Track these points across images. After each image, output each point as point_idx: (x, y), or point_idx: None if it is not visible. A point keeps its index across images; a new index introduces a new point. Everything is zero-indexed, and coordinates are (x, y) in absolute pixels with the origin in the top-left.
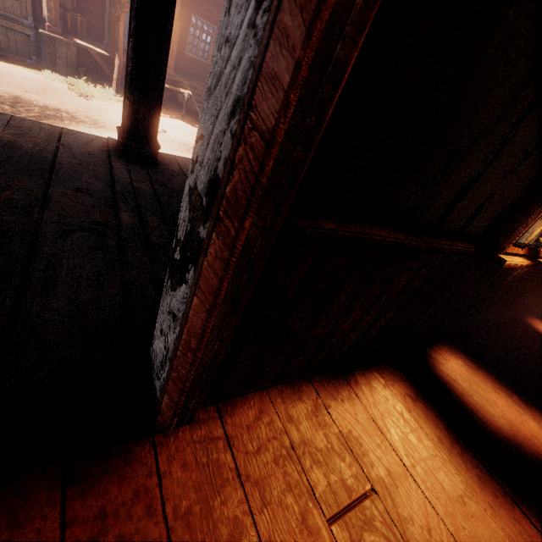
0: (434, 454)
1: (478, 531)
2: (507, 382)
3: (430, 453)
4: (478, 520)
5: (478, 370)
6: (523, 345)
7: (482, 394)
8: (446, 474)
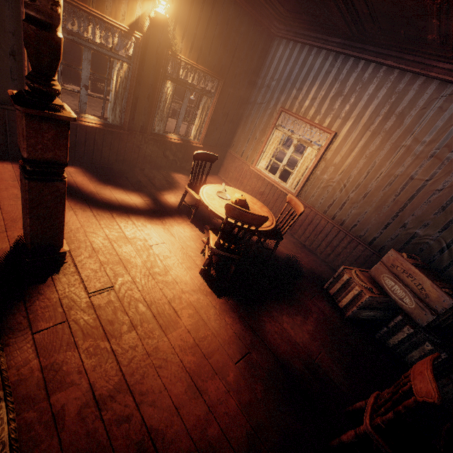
0: (10, 175)
1: (6, 184)
2: (99, 177)
3: (8, 175)
4: (9, 183)
5: (85, 172)
6: (143, 175)
7: (72, 175)
8: (9, 178)
